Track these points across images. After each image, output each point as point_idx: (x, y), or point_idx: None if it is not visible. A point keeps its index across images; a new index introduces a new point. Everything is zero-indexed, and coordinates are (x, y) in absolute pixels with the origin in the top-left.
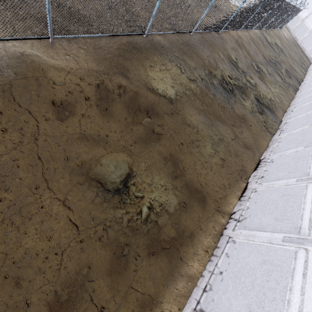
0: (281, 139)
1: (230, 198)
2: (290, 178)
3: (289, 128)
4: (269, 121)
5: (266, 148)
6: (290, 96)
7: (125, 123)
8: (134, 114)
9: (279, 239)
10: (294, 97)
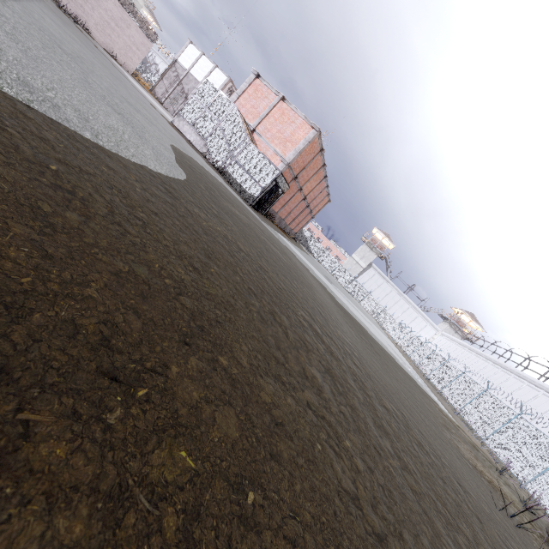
0: None
1: None
2: None
3: None
4: None
5: None
6: None
7: None
8: None
9: None
10: None
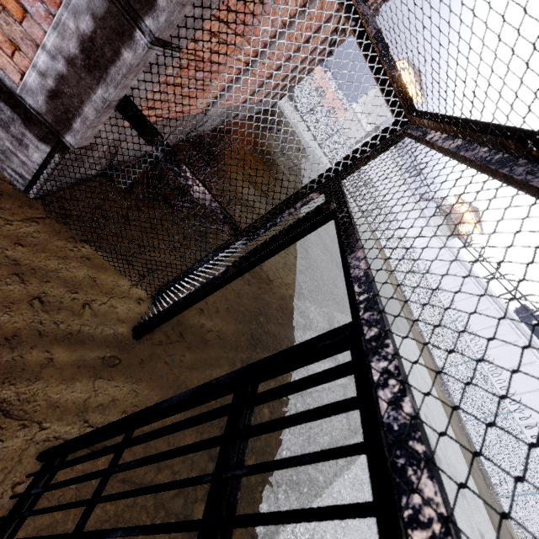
0: None
1: None
2: None
3: None
4: None
5: None
6: None
7: None
8: None
9: None
10: None
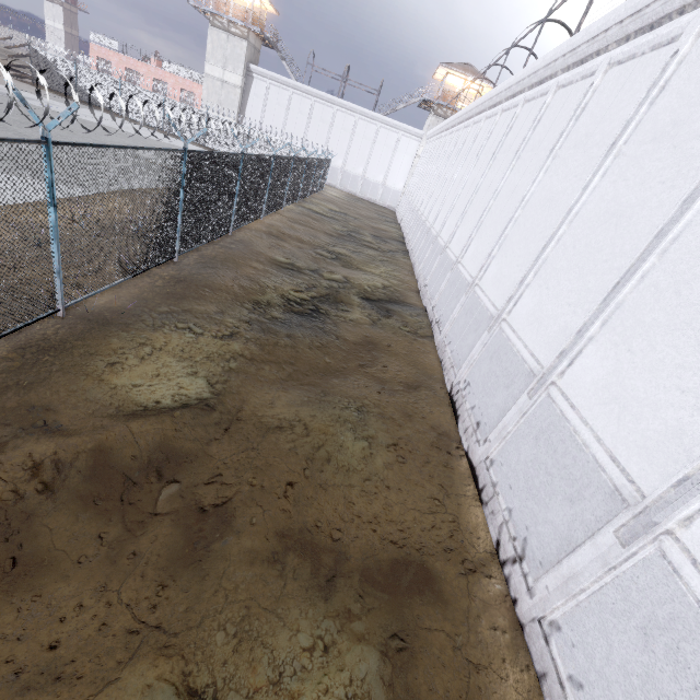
0: (448, 336)
1: (466, 516)
2: (516, 397)
3: (445, 313)
4: (409, 320)
5: (441, 366)
6: (407, 266)
7: (103, 554)
8: (122, 506)
9: (615, 546)
10: (412, 264)
